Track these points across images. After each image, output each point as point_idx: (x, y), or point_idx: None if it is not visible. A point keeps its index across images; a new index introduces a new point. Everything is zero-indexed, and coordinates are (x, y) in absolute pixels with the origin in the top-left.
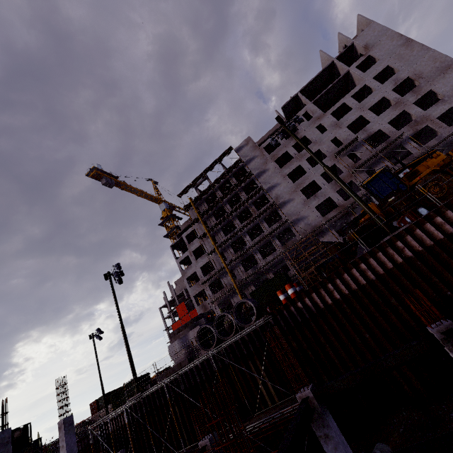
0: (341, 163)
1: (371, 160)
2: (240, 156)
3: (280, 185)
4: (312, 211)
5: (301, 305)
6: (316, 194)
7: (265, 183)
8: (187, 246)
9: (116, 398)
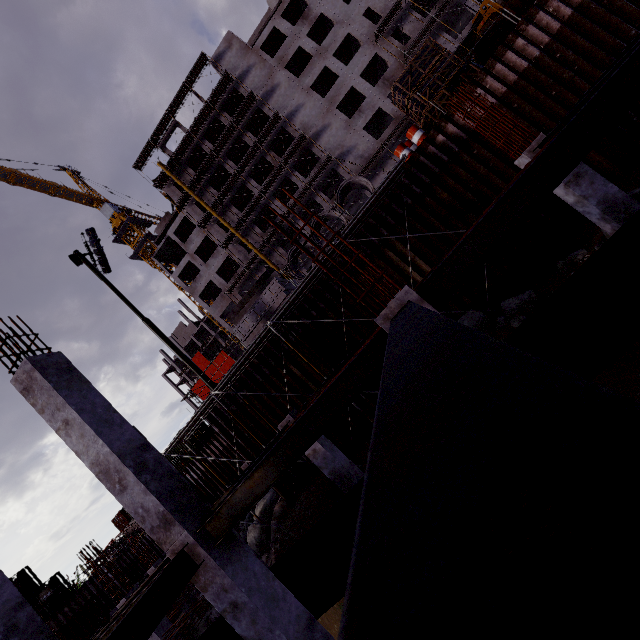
0: (385, 49)
1: (426, 35)
2: (224, 70)
3: (304, 106)
4: (361, 136)
5: (443, 137)
6: (361, 107)
7: (280, 109)
8: (183, 247)
9: None
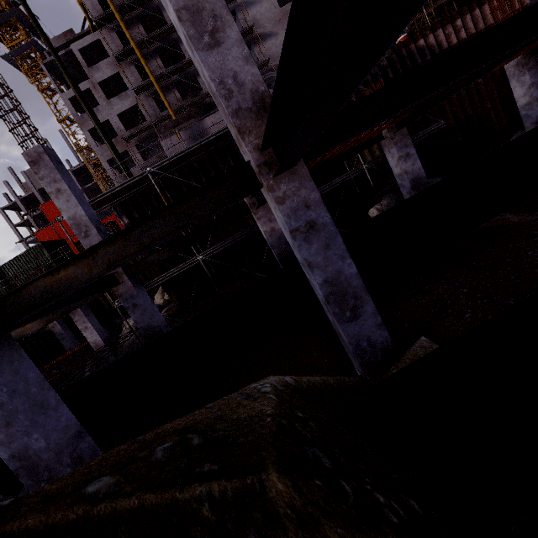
0: None
1: None
2: None
3: (261, 3)
4: None
5: (424, 43)
6: None
7: None
8: (86, 71)
9: (0, 279)
